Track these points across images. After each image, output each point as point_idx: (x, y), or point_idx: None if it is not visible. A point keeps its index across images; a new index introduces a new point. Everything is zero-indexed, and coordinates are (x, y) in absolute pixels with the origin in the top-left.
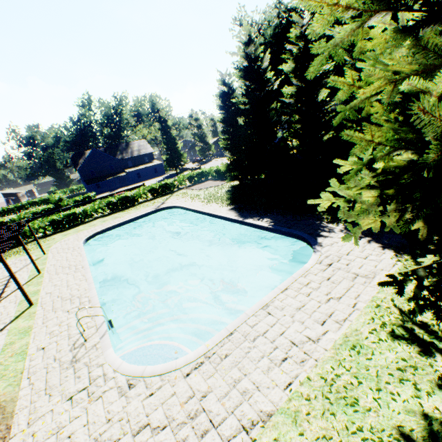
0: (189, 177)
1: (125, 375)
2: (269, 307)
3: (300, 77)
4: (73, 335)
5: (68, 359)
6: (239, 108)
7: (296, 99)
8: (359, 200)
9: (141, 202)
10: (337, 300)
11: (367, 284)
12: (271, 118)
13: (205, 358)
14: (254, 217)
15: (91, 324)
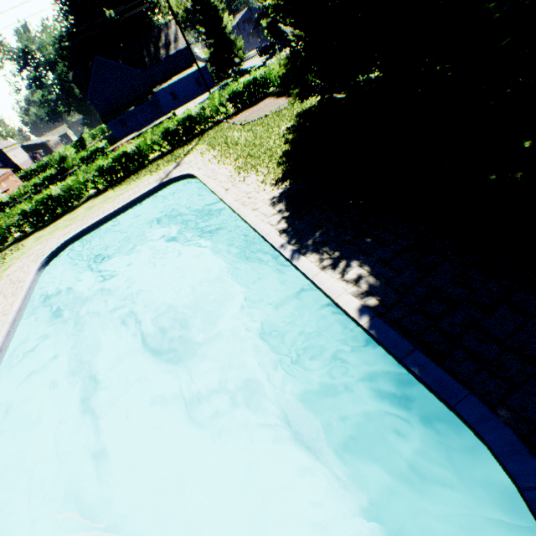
0: (231, 96)
1: None
2: None
3: None
4: None
5: None
6: None
7: None
8: None
9: (153, 161)
10: None
11: None
12: None
13: None
14: (324, 250)
15: None
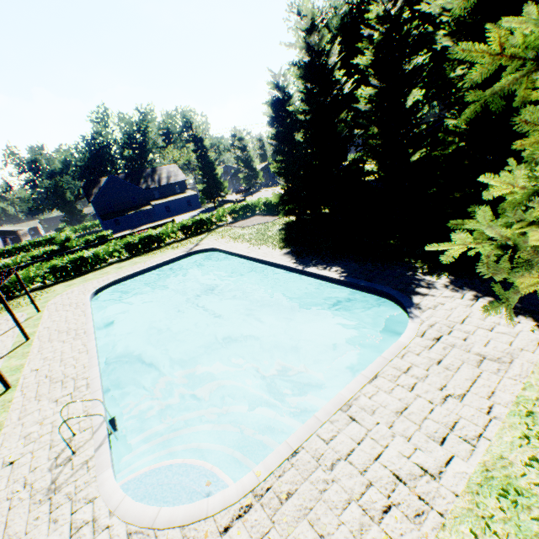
0: (231, 212)
1: (126, 522)
2: (352, 408)
3: (381, 73)
4: (57, 443)
5: (43, 485)
6: (297, 119)
7: (376, 105)
8: (522, 246)
9: (170, 243)
10: (459, 400)
11: (503, 373)
12: (339, 133)
13: (254, 498)
14: (318, 265)
15: (85, 425)
